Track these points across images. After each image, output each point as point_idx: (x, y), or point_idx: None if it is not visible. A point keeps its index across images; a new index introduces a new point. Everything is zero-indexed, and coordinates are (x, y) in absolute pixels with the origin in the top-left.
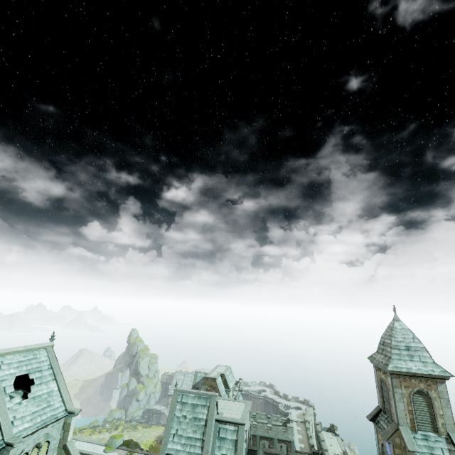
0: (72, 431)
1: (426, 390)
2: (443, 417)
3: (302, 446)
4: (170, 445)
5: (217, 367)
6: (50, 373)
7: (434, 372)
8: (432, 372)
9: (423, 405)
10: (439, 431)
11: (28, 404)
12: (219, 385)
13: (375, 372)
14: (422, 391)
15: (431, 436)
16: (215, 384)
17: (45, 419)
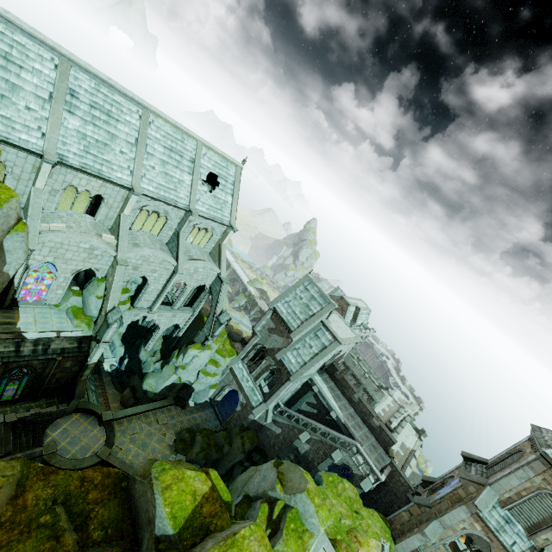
0: (227, 239)
1: None
2: None
3: (381, 414)
4: (280, 305)
5: (359, 300)
6: (231, 188)
7: None
8: None
9: (545, 509)
10: (534, 537)
11: (210, 197)
12: (348, 312)
13: (522, 440)
14: None
15: (517, 528)
16: (346, 308)
17: (215, 216)
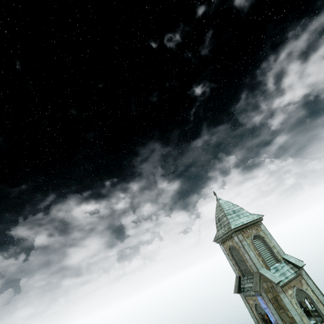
0: None
1: (257, 233)
2: (274, 247)
3: None
4: None
5: None
6: None
7: (254, 218)
8: (254, 218)
9: (262, 245)
10: (279, 259)
11: None
12: None
13: (222, 249)
14: (256, 235)
15: (278, 266)
16: None
17: None
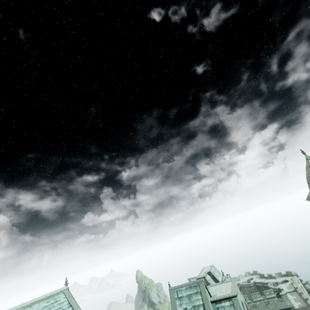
0: None
1: None
2: None
3: None
4: None
5: (203, 269)
6: None
7: None
8: None
9: None
10: None
11: None
12: (210, 282)
13: None
14: None
15: None
16: (206, 281)
17: None
